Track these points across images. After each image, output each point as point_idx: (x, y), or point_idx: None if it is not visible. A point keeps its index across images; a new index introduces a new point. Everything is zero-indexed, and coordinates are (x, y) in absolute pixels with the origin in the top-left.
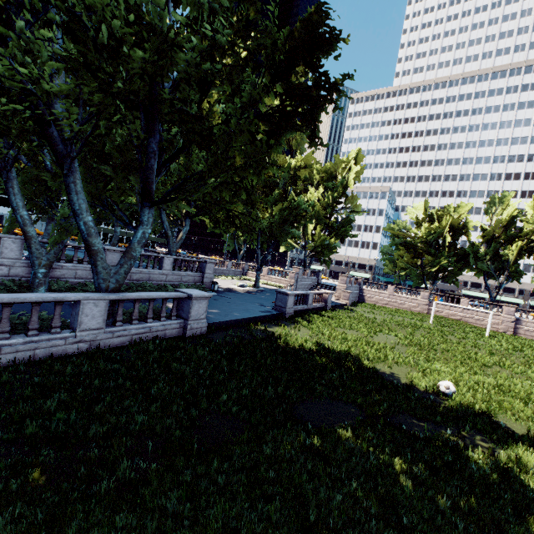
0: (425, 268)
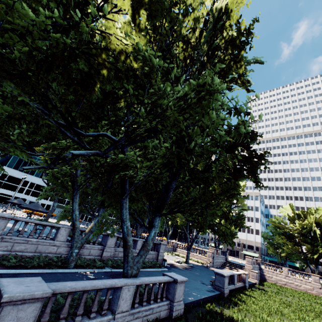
0: (306, 254)
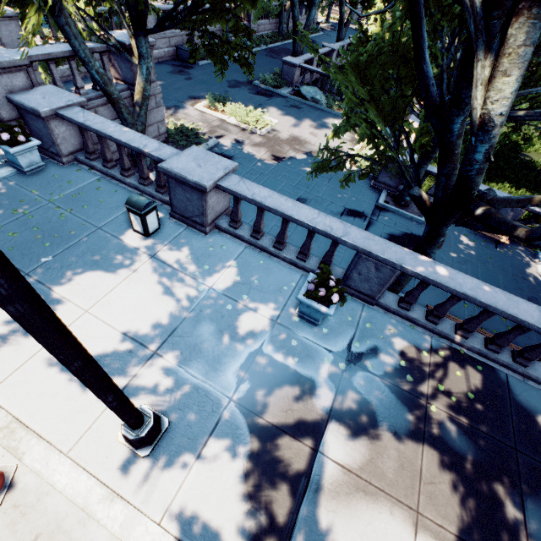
0: None
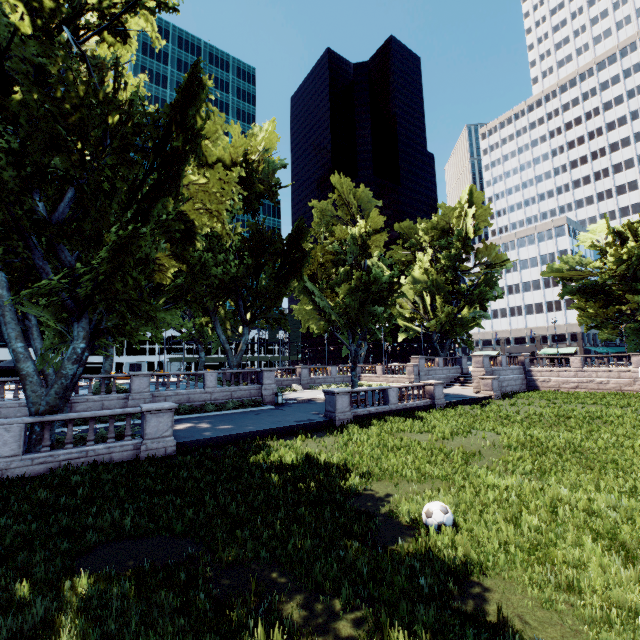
0: (634, 317)
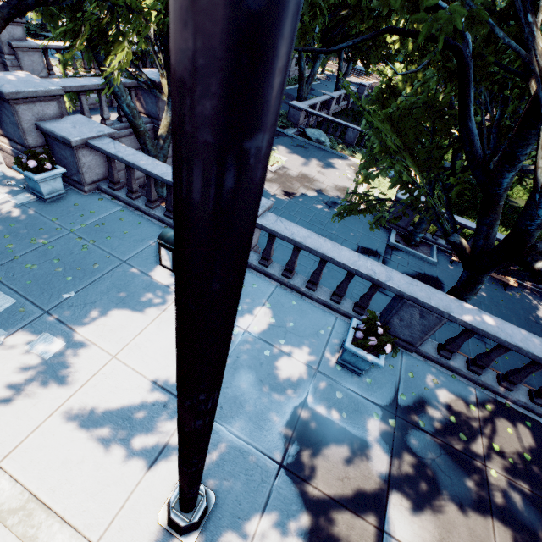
0: None
